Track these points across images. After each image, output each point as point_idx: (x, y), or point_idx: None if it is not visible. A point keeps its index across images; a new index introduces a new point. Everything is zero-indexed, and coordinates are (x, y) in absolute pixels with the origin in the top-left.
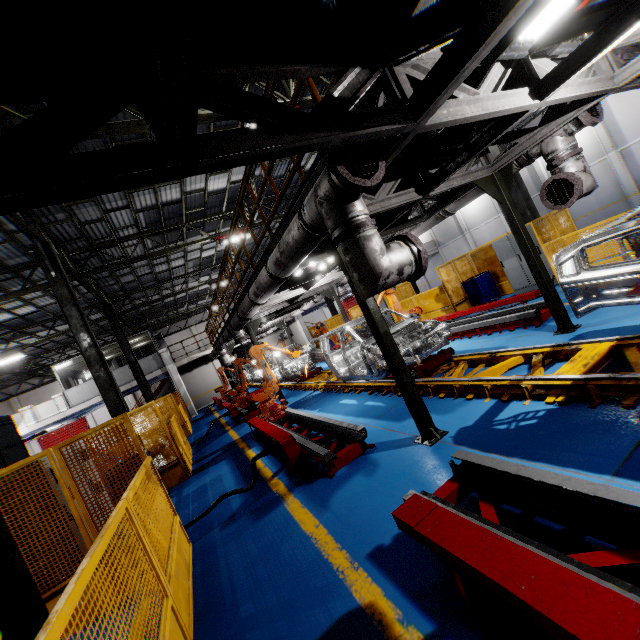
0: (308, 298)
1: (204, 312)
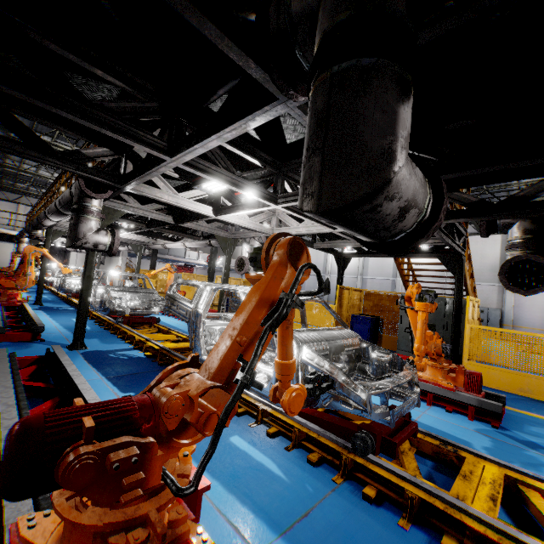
0: (124, 243)
1: None
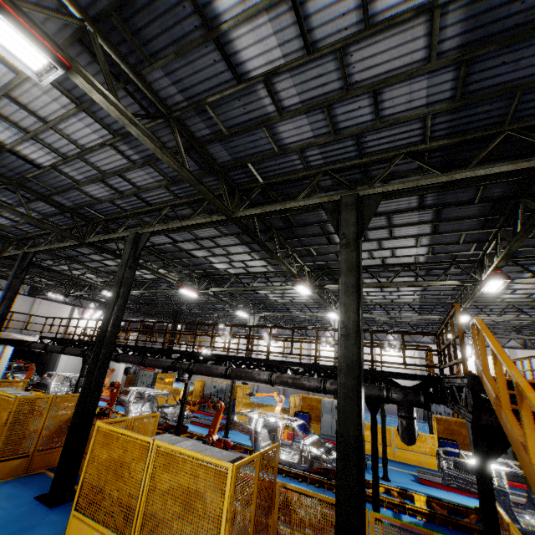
0: None
1: None
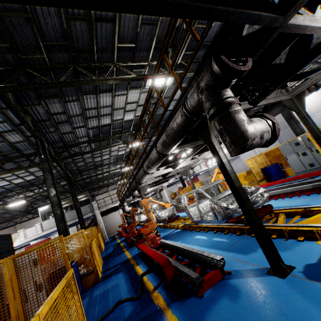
0: (172, 176)
1: (116, 184)
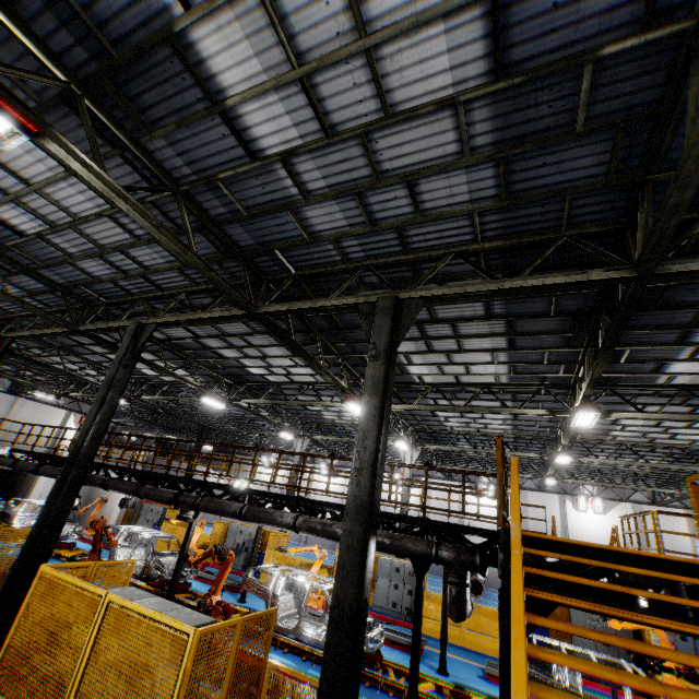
0: None
1: None
